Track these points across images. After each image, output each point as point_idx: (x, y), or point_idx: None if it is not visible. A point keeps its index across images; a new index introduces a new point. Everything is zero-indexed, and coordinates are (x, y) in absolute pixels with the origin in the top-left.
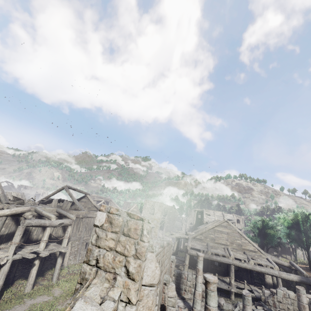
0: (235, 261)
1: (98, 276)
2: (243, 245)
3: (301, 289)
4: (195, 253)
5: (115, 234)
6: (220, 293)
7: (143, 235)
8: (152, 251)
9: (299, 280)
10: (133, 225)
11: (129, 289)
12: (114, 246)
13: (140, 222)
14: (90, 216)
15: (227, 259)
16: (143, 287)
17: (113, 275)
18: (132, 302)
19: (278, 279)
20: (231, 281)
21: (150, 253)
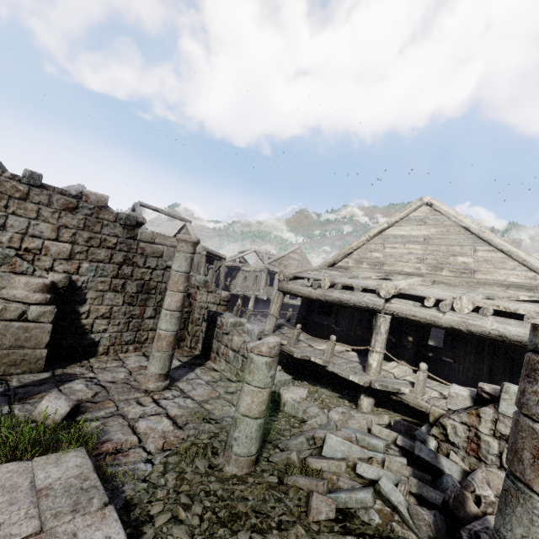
0: (400, 303)
1: None
2: (479, 270)
3: None
4: (292, 287)
5: None
6: None
7: None
8: None
9: None
10: None
11: None
12: None
13: None
14: (158, 243)
15: (370, 296)
16: None
17: None
18: None
19: None
20: (369, 357)
21: None
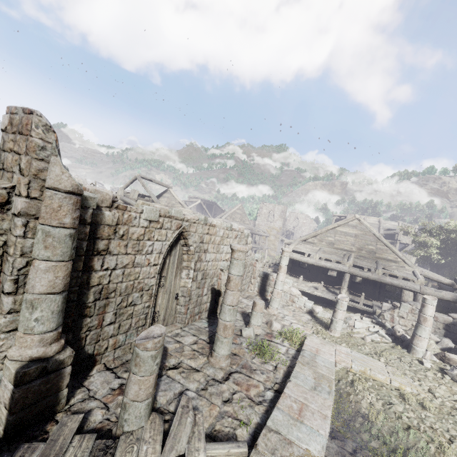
0: (354, 269)
1: (3, 177)
2: (377, 253)
3: (428, 299)
4: (296, 256)
5: (14, 135)
6: (327, 305)
7: (31, 130)
8: (56, 155)
9: (454, 299)
10: (26, 121)
11: (21, 184)
12: (13, 147)
13: (30, 116)
14: None
15: (341, 265)
16: (46, 190)
17: (12, 173)
18: (22, 195)
19: (417, 295)
20: (341, 291)
21: (54, 157)
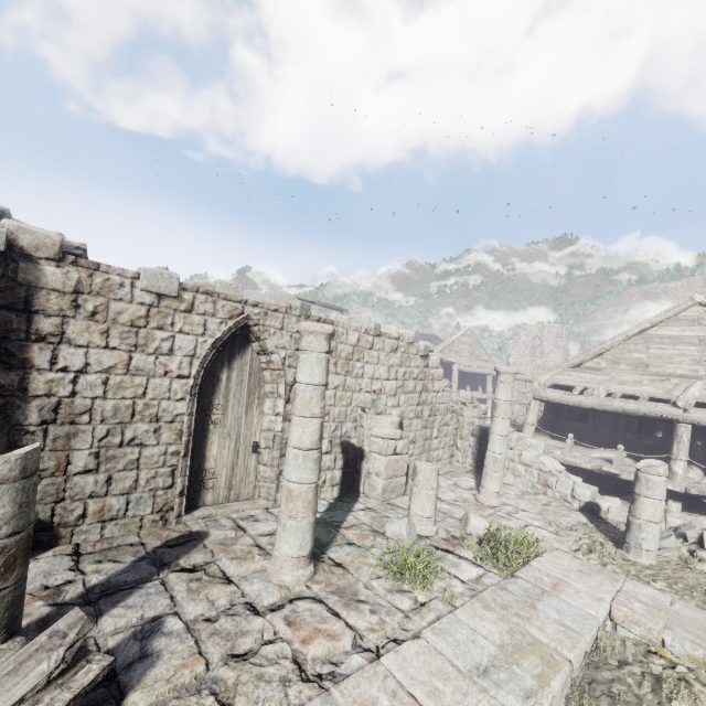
0: (701, 413)
1: None
2: None
3: None
4: (553, 395)
5: None
6: None
7: None
8: None
9: None
10: None
11: None
12: None
13: None
14: None
15: (663, 406)
16: None
17: None
18: None
19: None
20: (672, 465)
21: None
